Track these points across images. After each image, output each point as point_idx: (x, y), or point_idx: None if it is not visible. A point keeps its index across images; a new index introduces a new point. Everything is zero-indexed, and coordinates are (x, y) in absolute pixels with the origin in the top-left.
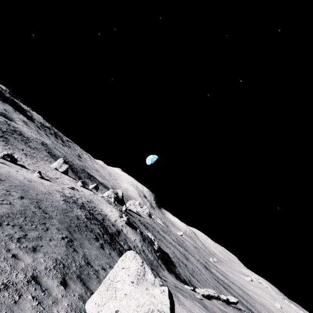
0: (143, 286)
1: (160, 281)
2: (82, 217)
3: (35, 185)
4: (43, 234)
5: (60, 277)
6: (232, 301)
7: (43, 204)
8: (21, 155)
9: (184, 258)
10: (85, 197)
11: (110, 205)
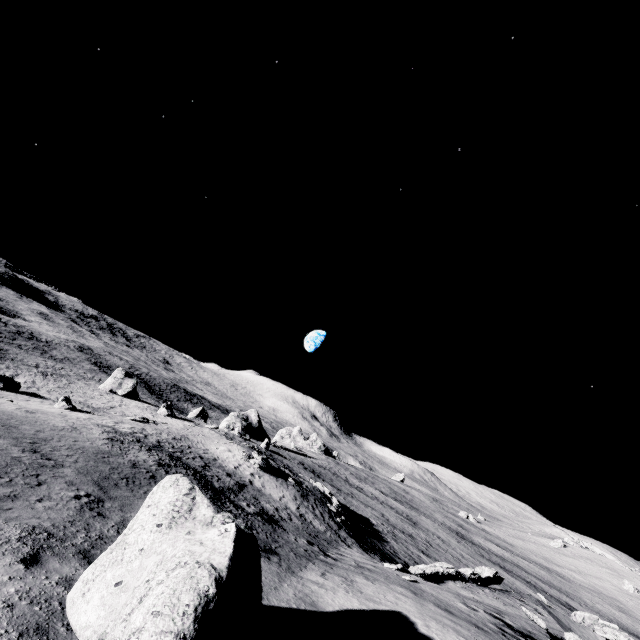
0: (181, 530)
1: (227, 517)
2: (147, 464)
3: (43, 417)
4: (25, 492)
5: (28, 551)
6: (484, 576)
7: (48, 445)
8: (33, 377)
9: (408, 523)
10: (170, 432)
11: (228, 440)
